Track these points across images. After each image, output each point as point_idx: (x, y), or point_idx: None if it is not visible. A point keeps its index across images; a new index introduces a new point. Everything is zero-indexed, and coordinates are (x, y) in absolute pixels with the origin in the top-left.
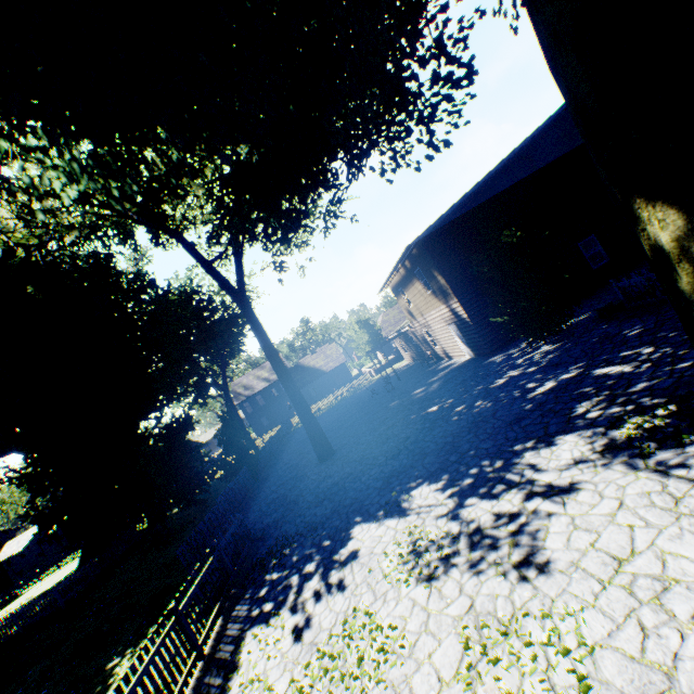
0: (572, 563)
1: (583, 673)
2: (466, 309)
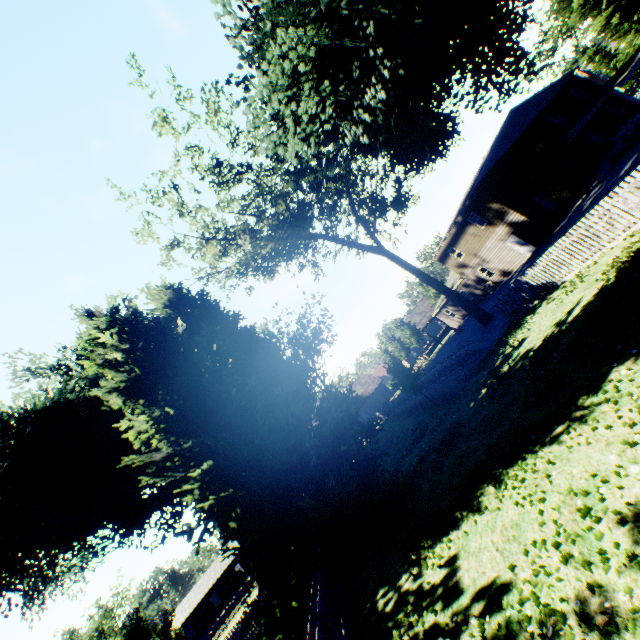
0: None
1: None
2: (521, 214)
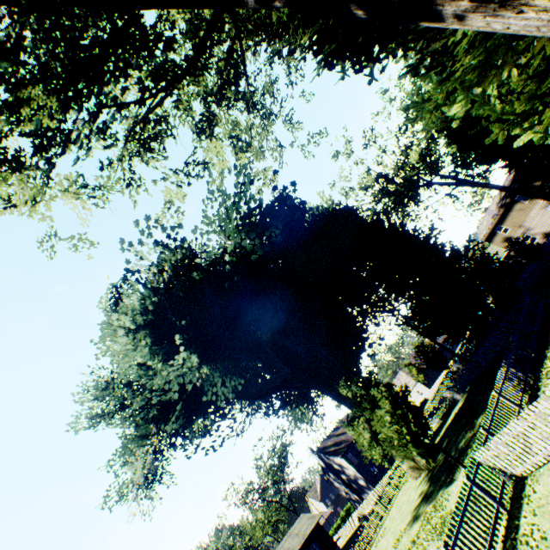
0: None
1: None
2: None
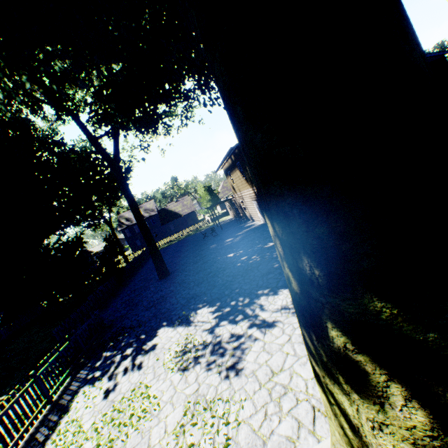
0: (253, 371)
1: (229, 437)
2: None
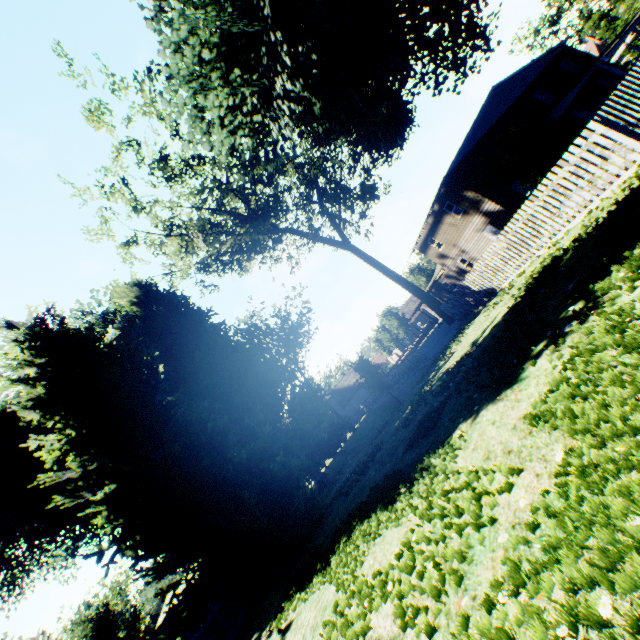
0: None
1: None
2: (496, 203)
